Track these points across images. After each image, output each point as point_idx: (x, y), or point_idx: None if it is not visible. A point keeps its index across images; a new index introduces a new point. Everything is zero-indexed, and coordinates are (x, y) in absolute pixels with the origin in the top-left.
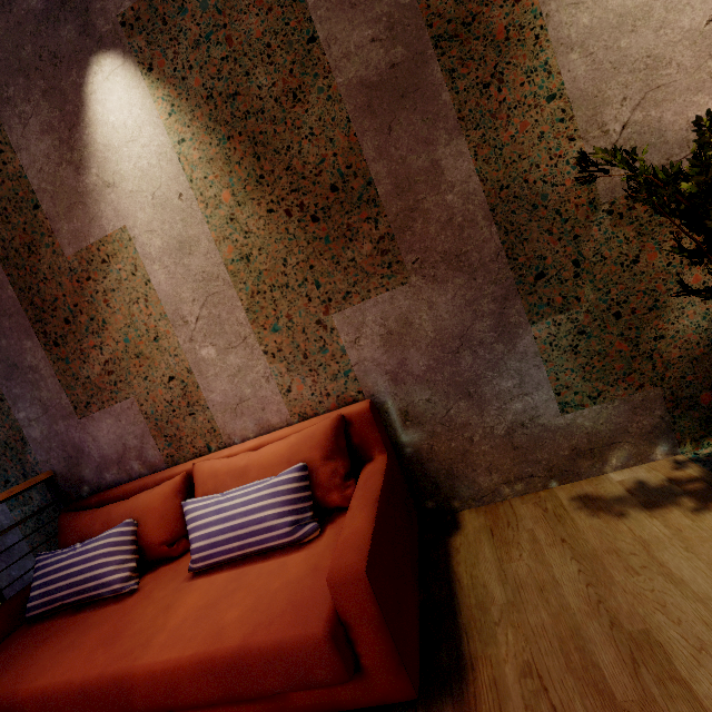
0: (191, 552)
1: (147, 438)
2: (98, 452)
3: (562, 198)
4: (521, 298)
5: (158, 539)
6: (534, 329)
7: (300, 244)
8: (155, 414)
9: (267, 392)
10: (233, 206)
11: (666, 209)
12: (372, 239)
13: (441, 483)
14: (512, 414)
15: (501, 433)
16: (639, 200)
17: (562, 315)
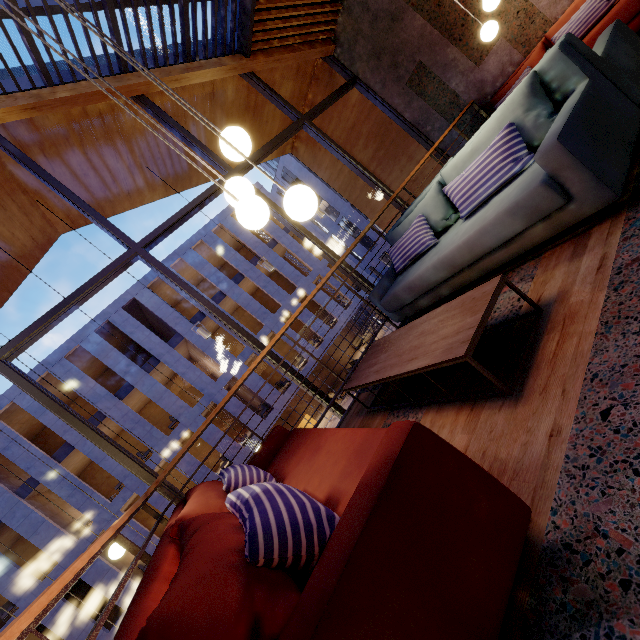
0: None
1: (512, 52)
2: (490, 77)
3: None
4: None
5: None
6: None
7: None
8: (513, 37)
9: None
10: None
11: None
12: None
13: None
14: None
15: None
16: None
17: None
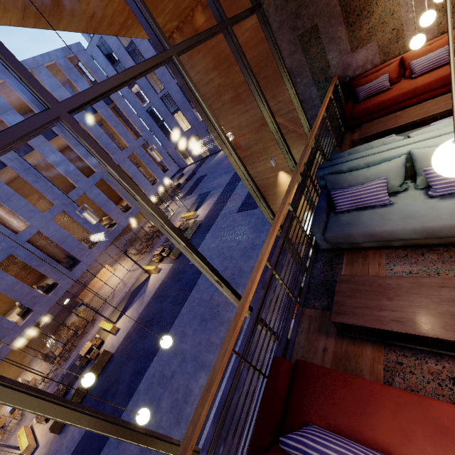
0: (416, 72)
1: (376, 55)
2: (356, 64)
3: None
4: None
5: (394, 77)
6: None
7: None
8: (382, 45)
9: (431, 26)
10: None
11: None
12: None
13: None
14: None
15: None
16: None
17: None
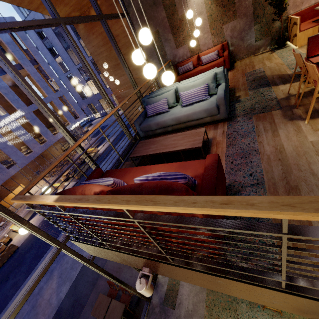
0: (203, 62)
1: (188, 52)
2: (179, 55)
3: (264, 2)
4: (253, 21)
5: (195, 64)
6: (254, 27)
7: (220, 12)
8: (190, 47)
9: (210, 41)
10: (210, 5)
11: (273, 7)
12: (232, 11)
13: (234, 56)
14: (248, 43)
15: (245, 47)
16: (270, 5)
17: (259, 24)
